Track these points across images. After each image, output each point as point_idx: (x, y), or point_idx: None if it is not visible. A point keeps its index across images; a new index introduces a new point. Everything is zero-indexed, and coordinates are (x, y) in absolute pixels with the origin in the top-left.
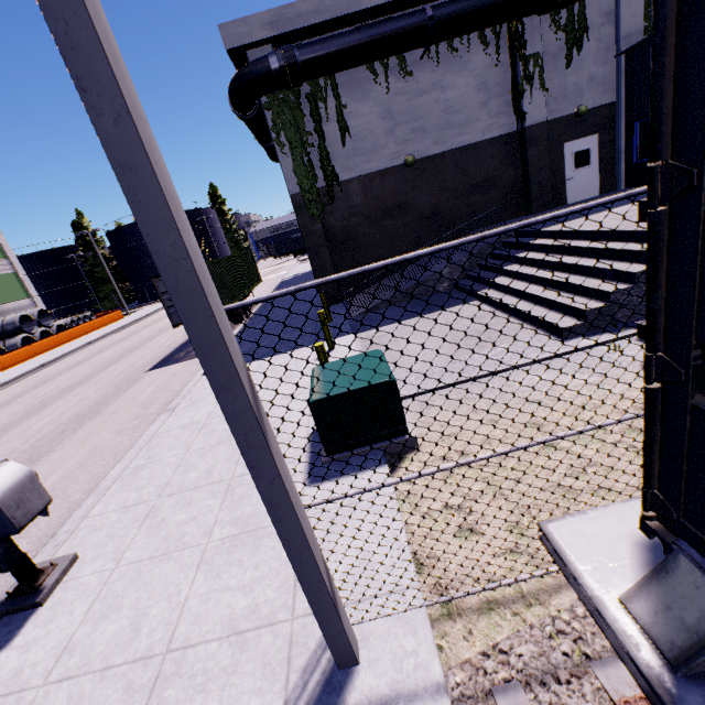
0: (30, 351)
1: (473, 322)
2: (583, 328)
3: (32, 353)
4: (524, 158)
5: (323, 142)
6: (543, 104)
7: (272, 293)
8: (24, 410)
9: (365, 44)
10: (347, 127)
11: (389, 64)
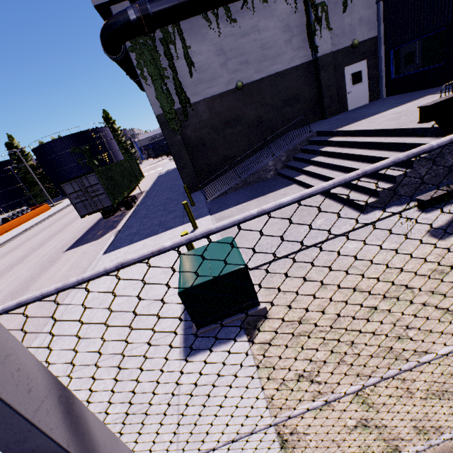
0: None
1: (347, 273)
2: (377, 204)
3: None
4: (318, 79)
5: (176, 75)
6: (329, 39)
7: (84, 275)
8: None
9: None
10: (192, 62)
11: (218, 13)
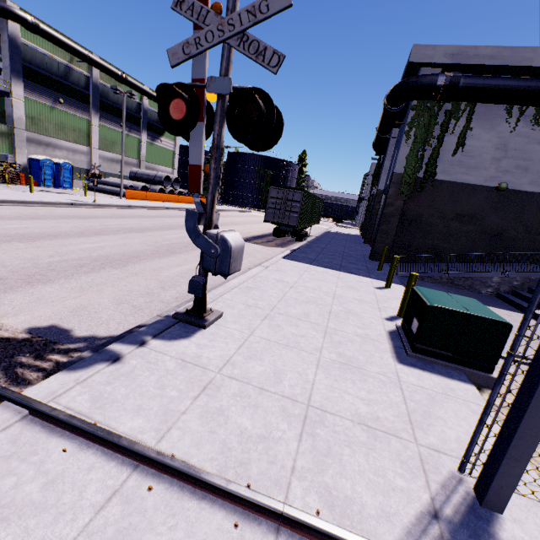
0: (161, 197)
1: None
2: None
3: (162, 198)
4: None
5: (438, 147)
6: None
7: None
8: (159, 225)
9: (520, 90)
10: (464, 143)
11: (525, 112)
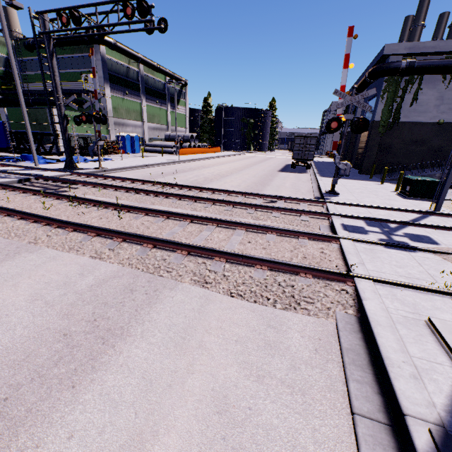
0: (194, 151)
1: None
2: None
3: (195, 152)
4: None
5: (401, 102)
6: None
7: None
8: (231, 168)
9: (450, 67)
10: (417, 98)
11: None
